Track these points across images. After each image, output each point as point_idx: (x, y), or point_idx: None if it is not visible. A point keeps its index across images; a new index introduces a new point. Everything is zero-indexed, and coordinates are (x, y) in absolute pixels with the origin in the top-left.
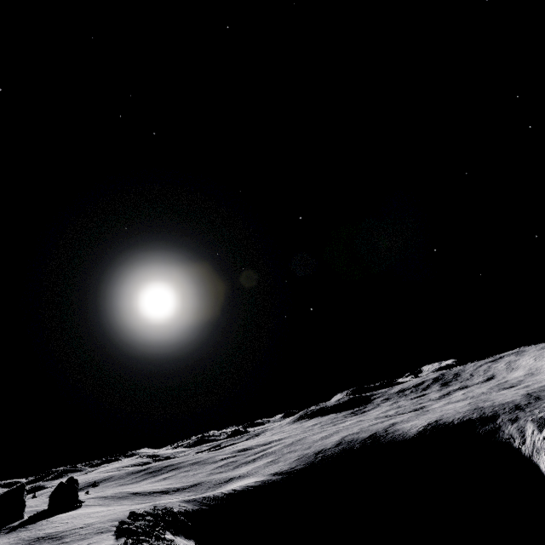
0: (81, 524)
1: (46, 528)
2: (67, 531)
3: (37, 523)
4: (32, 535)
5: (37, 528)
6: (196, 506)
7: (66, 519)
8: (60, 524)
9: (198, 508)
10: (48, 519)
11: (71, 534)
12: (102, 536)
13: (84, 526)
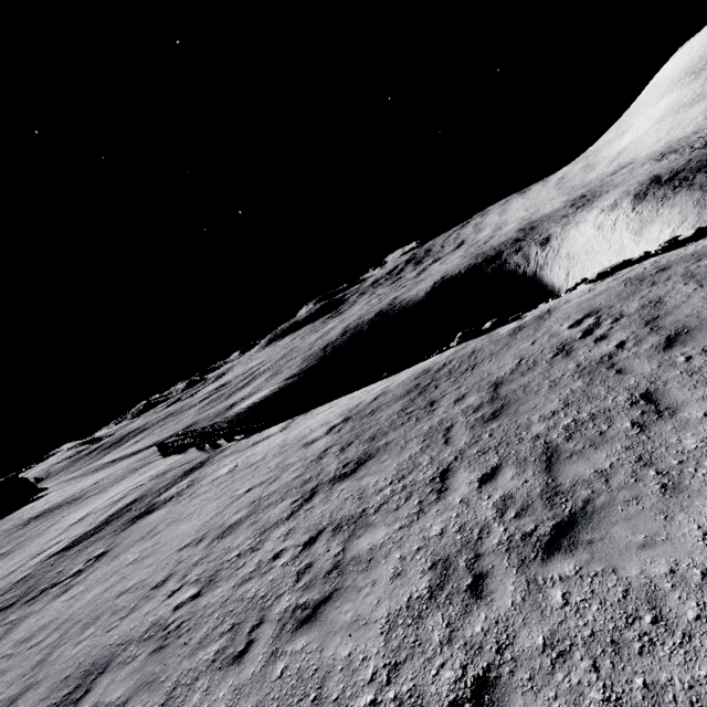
0: (88, 484)
1: (30, 512)
2: (77, 494)
3: (2, 521)
4: (16, 522)
5: (13, 519)
6: (224, 425)
7: (50, 498)
8: (51, 501)
9: (230, 424)
10: (15, 513)
11: (88, 492)
12: (152, 465)
13: (99, 481)
